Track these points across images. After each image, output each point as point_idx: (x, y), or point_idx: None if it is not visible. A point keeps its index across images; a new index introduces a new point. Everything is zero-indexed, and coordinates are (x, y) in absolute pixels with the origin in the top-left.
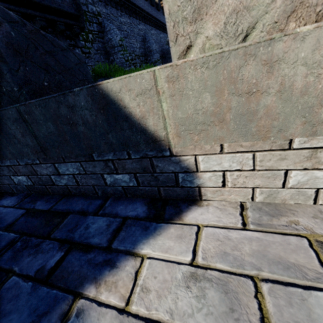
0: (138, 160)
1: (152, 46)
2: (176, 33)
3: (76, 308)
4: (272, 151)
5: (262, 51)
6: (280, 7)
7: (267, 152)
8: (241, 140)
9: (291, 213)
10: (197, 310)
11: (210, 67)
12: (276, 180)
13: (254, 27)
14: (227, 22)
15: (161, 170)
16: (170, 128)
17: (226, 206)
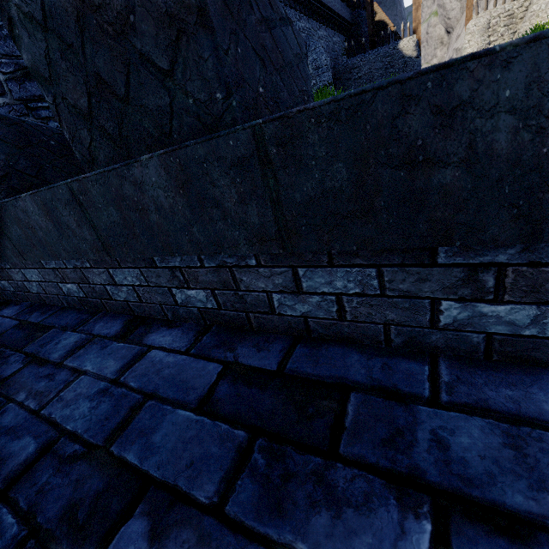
0: None
1: (321, 58)
2: None
3: None
4: None
5: None
6: None
7: None
8: None
9: None
10: None
11: None
12: None
13: None
14: None
15: None
16: None
17: None
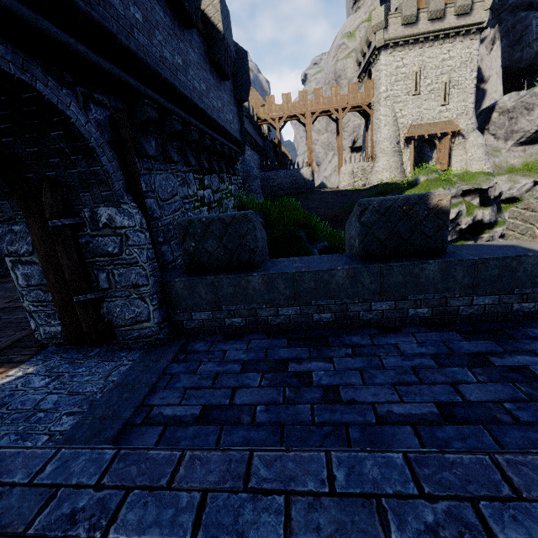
0: None
1: (253, 170)
2: None
3: None
4: None
5: None
6: None
7: None
8: None
9: None
10: None
11: None
12: None
13: None
14: None
15: None
16: None
17: None
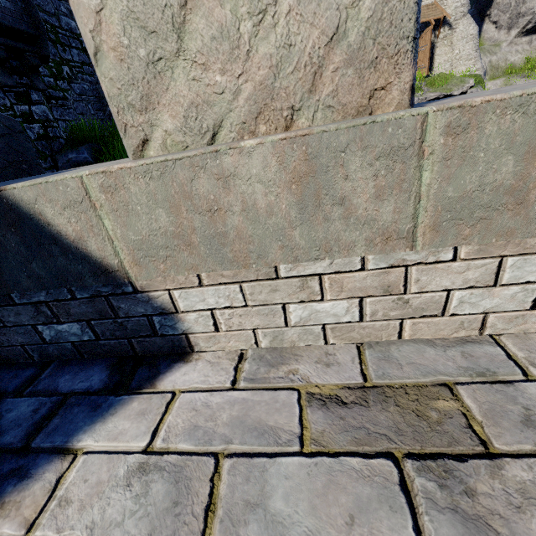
0: (88, 300)
1: None
2: (124, 122)
3: None
4: (260, 281)
5: (211, 164)
6: (245, 106)
7: (254, 282)
8: (220, 268)
9: (297, 359)
10: (131, 515)
11: (155, 178)
12: (276, 318)
13: (221, 125)
14: (187, 116)
15: (127, 314)
16: (123, 254)
17: (223, 358)
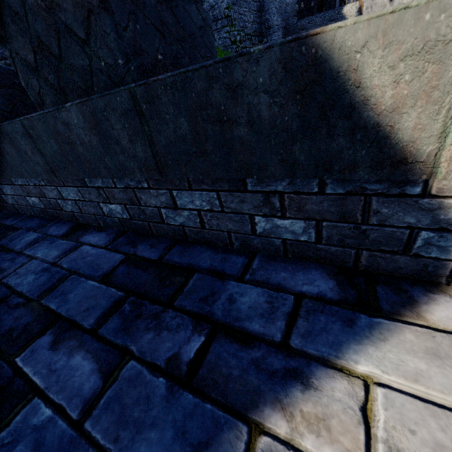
0: (338, 197)
1: (273, 18)
2: None
3: (257, 449)
4: None
5: None
6: None
7: None
8: None
9: None
10: None
11: None
12: None
13: None
14: None
15: (382, 221)
16: None
17: None
